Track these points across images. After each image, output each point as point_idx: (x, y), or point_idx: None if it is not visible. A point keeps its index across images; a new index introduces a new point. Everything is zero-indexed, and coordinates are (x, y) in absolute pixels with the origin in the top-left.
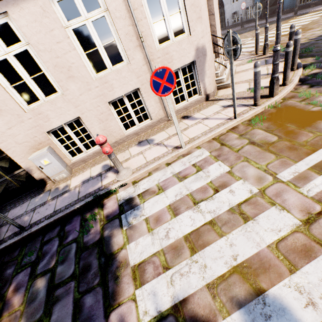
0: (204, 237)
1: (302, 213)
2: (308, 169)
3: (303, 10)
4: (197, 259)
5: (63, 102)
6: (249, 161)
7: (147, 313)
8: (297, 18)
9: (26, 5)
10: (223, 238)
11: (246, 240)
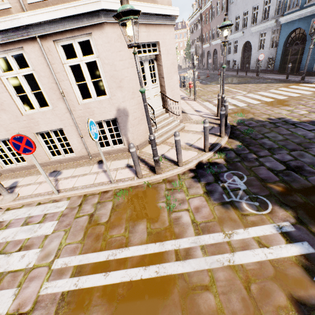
0: None
1: (17, 306)
2: (74, 266)
3: (313, 78)
4: None
5: None
6: (66, 233)
7: None
8: (298, 85)
9: None
10: None
11: None
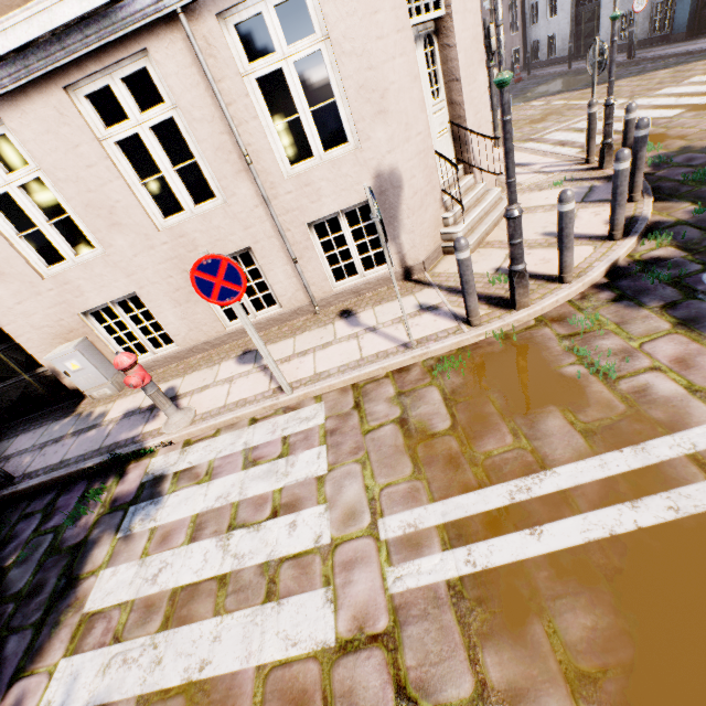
0: (196, 604)
1: (352, 623)
2: (437, 526)
3: None
4: (160, 642)
5: (105, 266)
6: (365, 466)
7: (49, 705)
8: None
9: (32, 107)
10: (216, 620)
11: (240, 640)
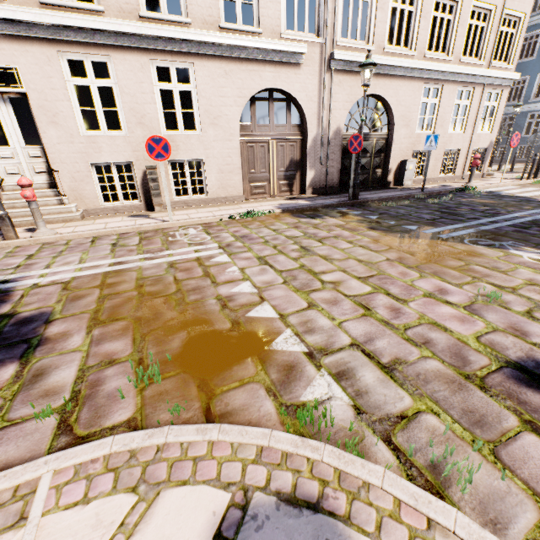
0: None
1: None
2: None
3: (497, 163)
4: None
5: None
6: None
7: None
8: (496, 165)
9: (450, 86)
10: None
11: None
